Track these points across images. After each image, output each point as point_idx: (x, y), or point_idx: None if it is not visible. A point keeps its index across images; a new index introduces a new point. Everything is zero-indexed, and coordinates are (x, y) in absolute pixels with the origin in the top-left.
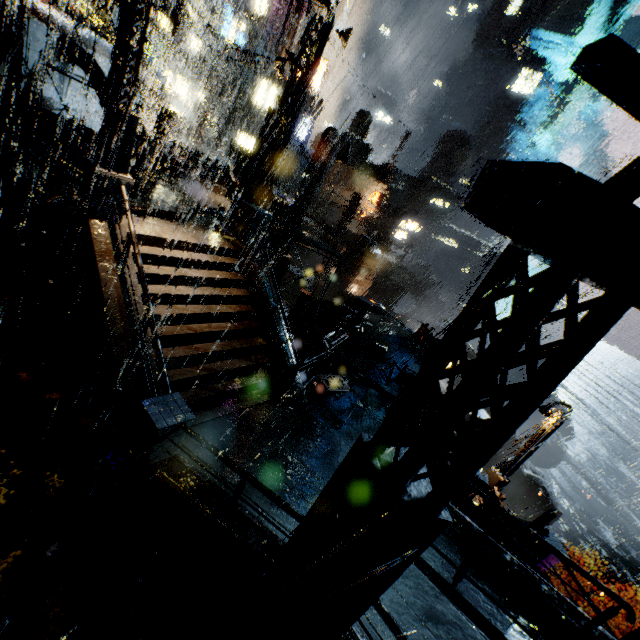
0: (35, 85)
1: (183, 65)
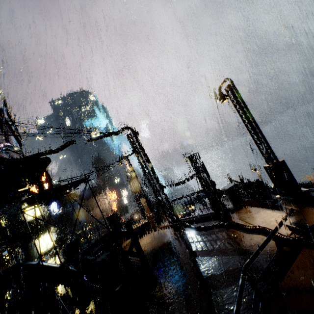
0: None
1: None
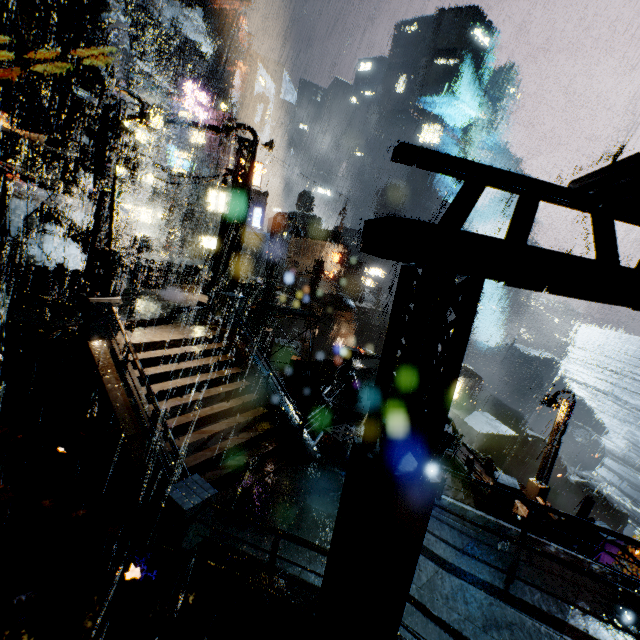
0: (19, 248)
1: (141, 198)
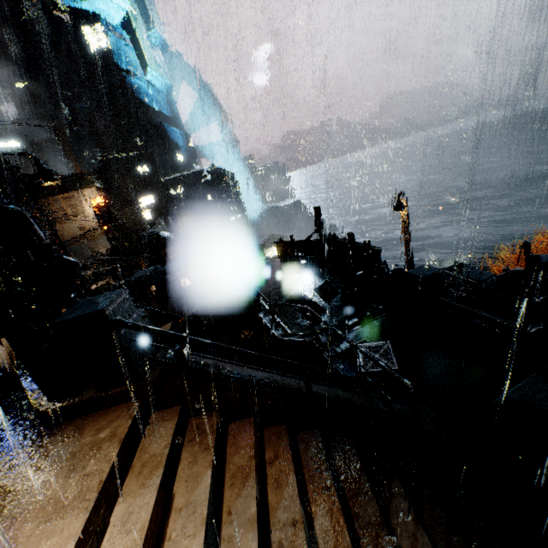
0: None
1: None
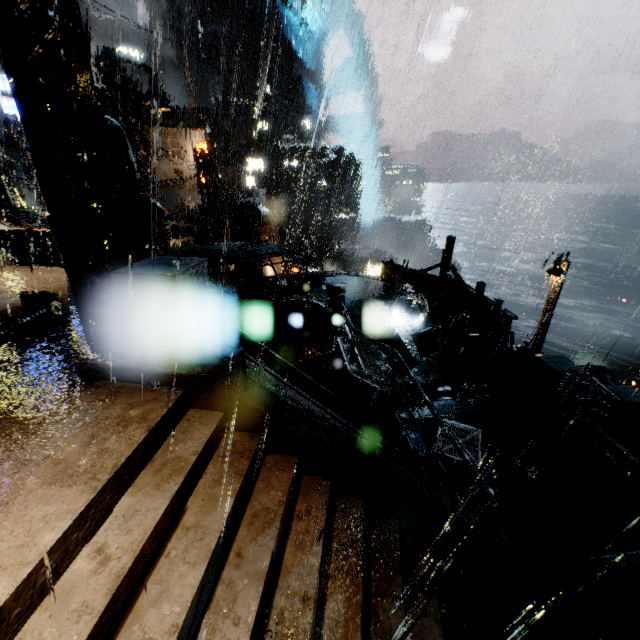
0: None
1: None
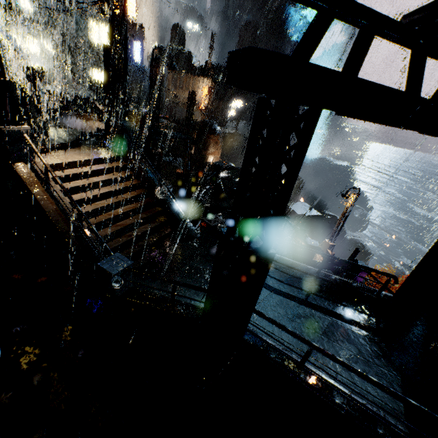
0: None
1: (25, 26)
